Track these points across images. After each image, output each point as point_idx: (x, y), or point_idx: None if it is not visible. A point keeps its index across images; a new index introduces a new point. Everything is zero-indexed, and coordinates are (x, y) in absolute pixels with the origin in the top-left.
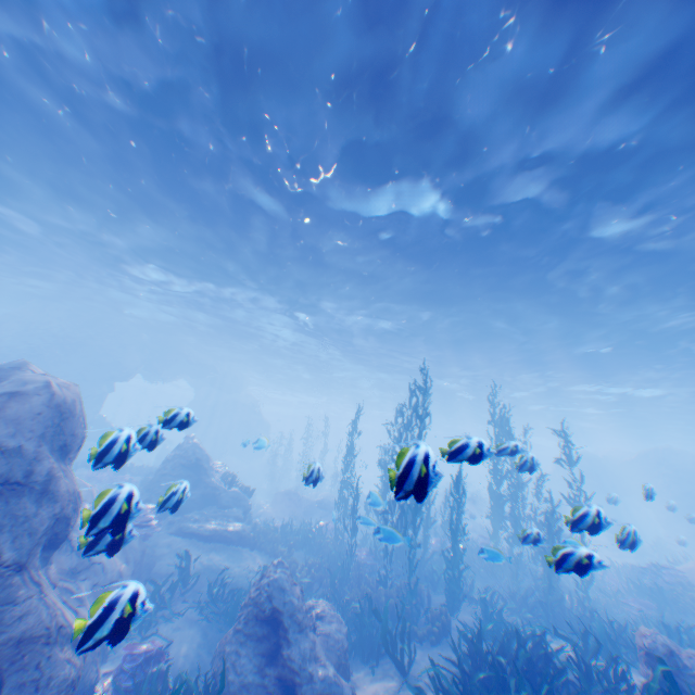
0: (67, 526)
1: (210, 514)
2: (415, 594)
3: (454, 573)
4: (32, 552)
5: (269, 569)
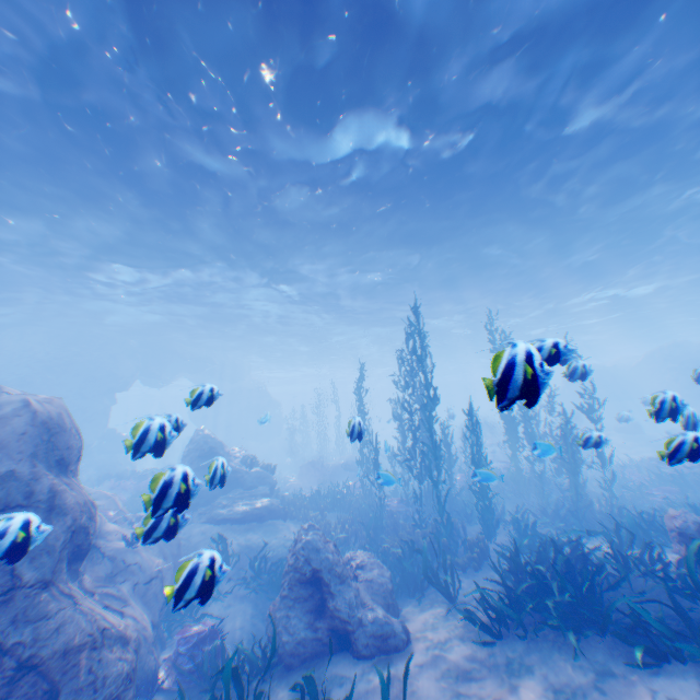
0: (88, 536)
1: (237, 497)
2: (449, 527)
3: (483, 501)
4: (54, 568)
5: (301, 534)
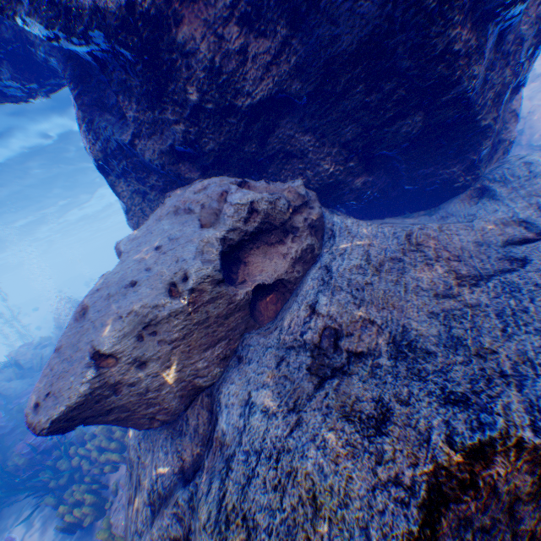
0: None
1: None
2: None
3: None
4: None
5: None
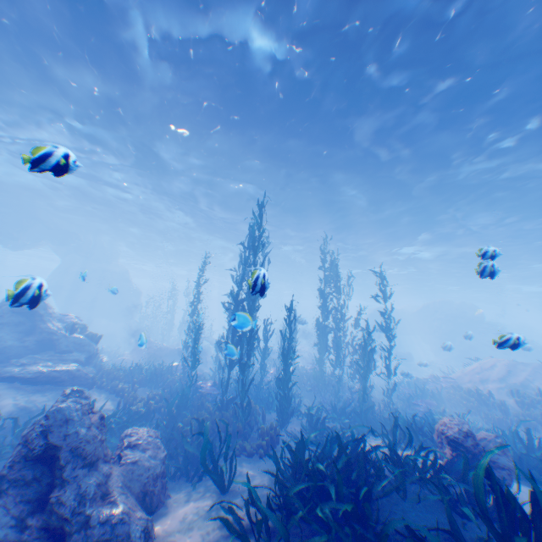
0: None
1: (44, 359)
2: (247, 413)
3: (284, 392)
4: None
5: (57, 401)
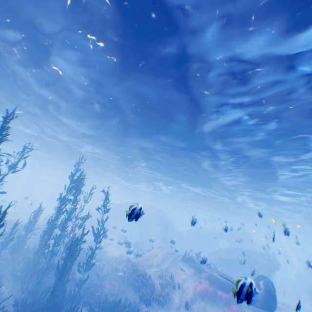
0: None
1: None
2: None
3: None
4: None
5: None
